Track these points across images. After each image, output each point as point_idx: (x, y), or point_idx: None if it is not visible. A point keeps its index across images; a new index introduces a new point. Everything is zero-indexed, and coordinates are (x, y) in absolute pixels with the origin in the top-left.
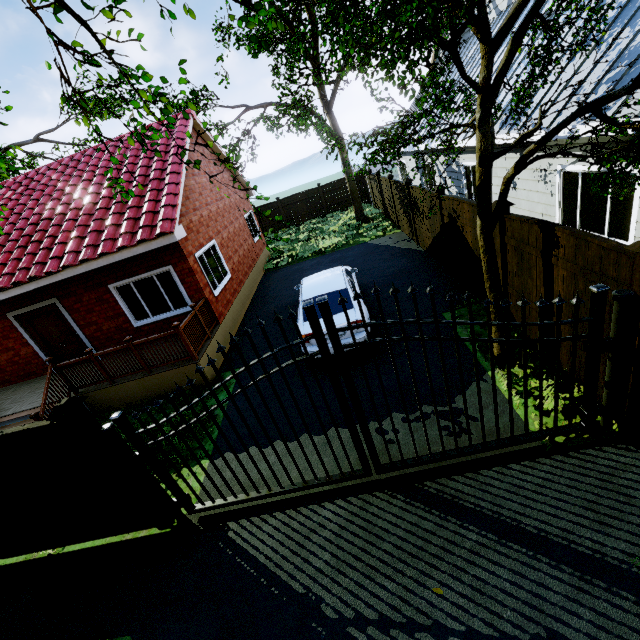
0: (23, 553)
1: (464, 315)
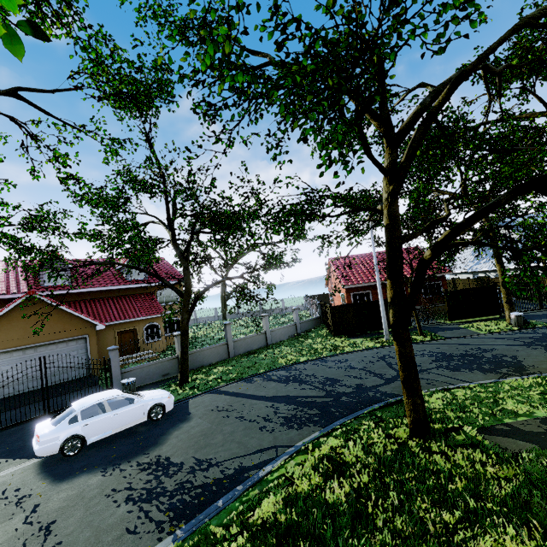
0: (465, 319)
1: (535, 302)
